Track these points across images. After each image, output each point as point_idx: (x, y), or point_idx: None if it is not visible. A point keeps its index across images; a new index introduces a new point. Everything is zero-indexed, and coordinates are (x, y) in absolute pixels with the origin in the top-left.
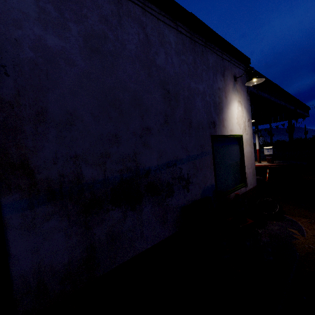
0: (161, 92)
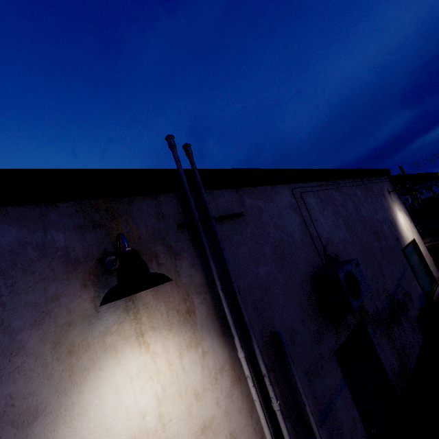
0: (372, 234)
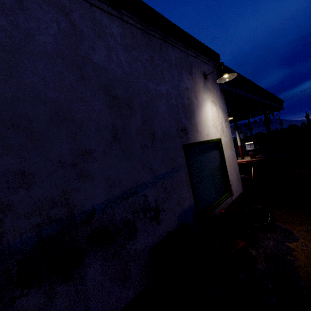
0: (104, 99)
